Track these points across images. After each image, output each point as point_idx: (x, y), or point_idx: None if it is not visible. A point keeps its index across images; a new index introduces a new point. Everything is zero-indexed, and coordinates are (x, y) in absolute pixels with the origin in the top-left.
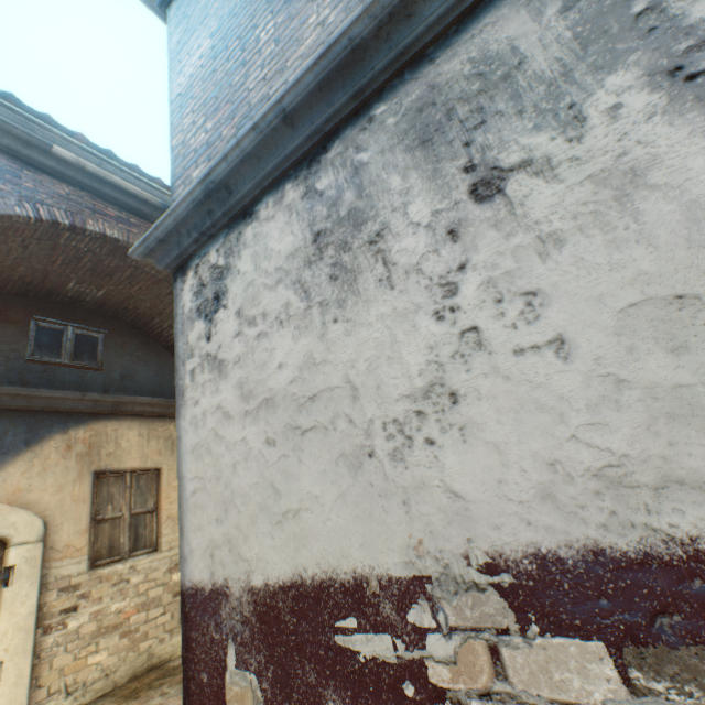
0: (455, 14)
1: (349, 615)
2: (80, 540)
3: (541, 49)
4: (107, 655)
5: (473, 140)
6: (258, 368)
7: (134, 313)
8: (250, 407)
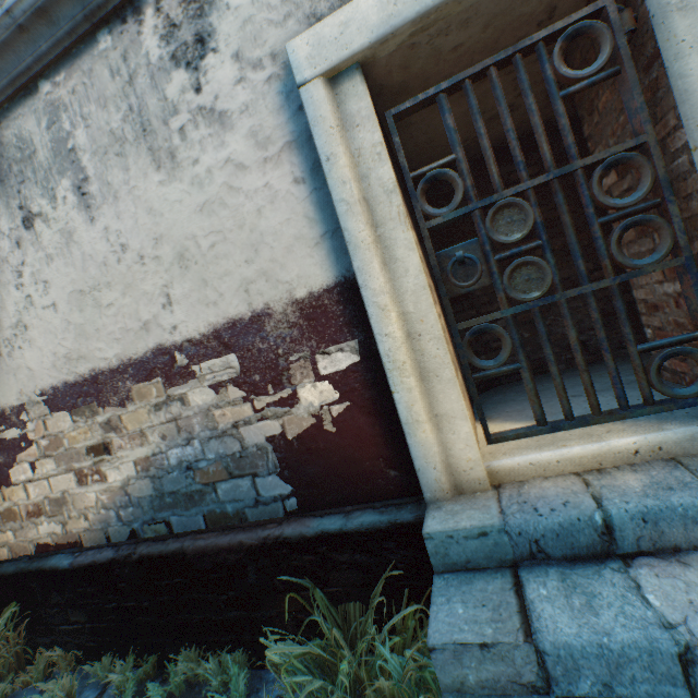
0: (3, 98)
1: (3, 425)
2: None
3: (42, 147)
4: None
5: (22, 191)
6: None
7: None
8: None
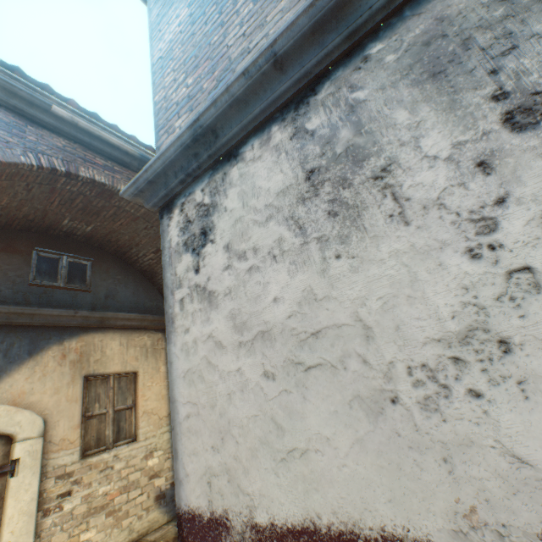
0: None
1: None
2: (73, 434)
3: None
4: (95, 532)
5: (501, 66)
6: (250, 301)
7: (116, 244)
8: (244, 338)
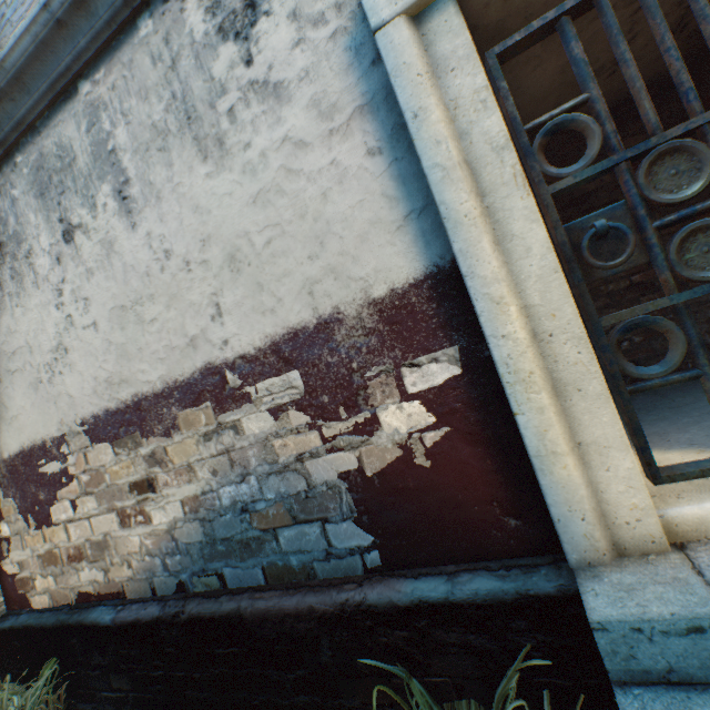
0: (44, 106)
1: (44, 458)
2: None
3: (82, 153)
4: None
5: (62, 202)
6: None
7: None
8: None
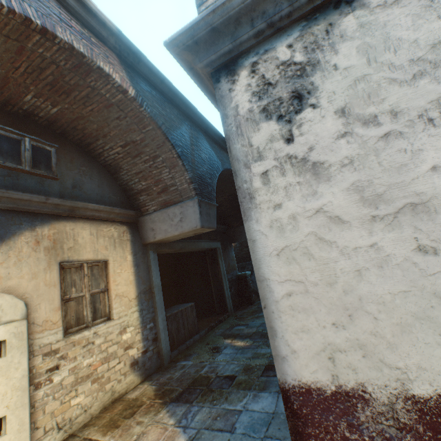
0: None
1: None
2: (55, 316)
3: None
4: (84, 397)
5: None
6: (389, 171)
7: (81, 133)
8: (380, 212)
